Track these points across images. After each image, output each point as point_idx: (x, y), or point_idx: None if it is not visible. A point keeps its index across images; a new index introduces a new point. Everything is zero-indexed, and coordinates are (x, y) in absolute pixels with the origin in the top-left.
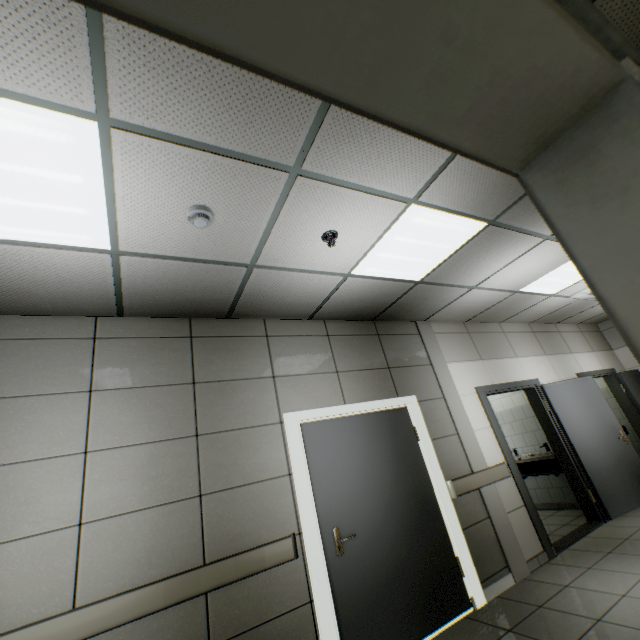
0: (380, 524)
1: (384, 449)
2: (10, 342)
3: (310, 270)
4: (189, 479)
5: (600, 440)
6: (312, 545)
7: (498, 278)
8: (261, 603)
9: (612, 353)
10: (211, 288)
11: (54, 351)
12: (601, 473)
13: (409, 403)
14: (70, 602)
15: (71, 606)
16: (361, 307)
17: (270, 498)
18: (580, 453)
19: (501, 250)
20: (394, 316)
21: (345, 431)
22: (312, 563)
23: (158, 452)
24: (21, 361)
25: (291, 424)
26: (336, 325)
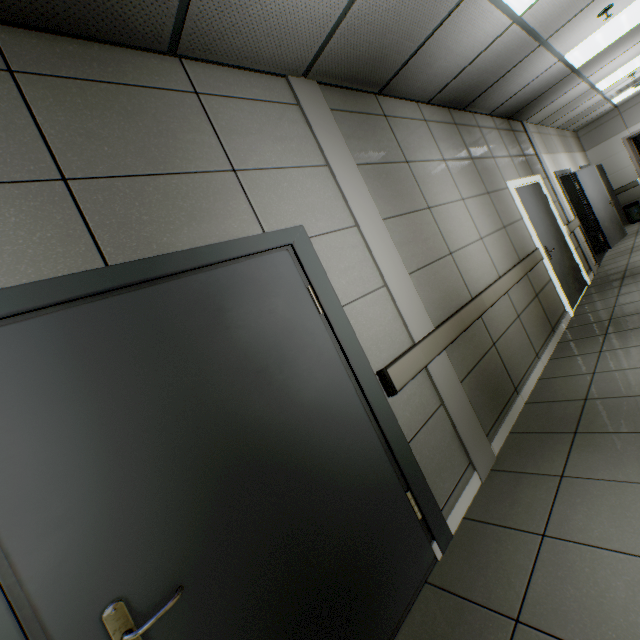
0: (554, 246)
1: (542, 207)
2: (399, 120)
3: (553, 51)
4: (497, 218)
5: (602, 206)
6: (543, 254)
7: (604, 69)
8: (540, 279)
9: (585, 154)
10: (499, 69)
11: (417, 129)
12: (604, 225)
13: (539, 180)
14: (497, 274)
15: (498, 276)
16: (522, 101)
17: (522, 231)
18: (595, 214)
19: (638, 35)
20: (521, 114)
21: (527, 195)
22: (546, 262)
23: (482, 202)
24: (411, 136)
25: (512, 189)
26: (497, 121)
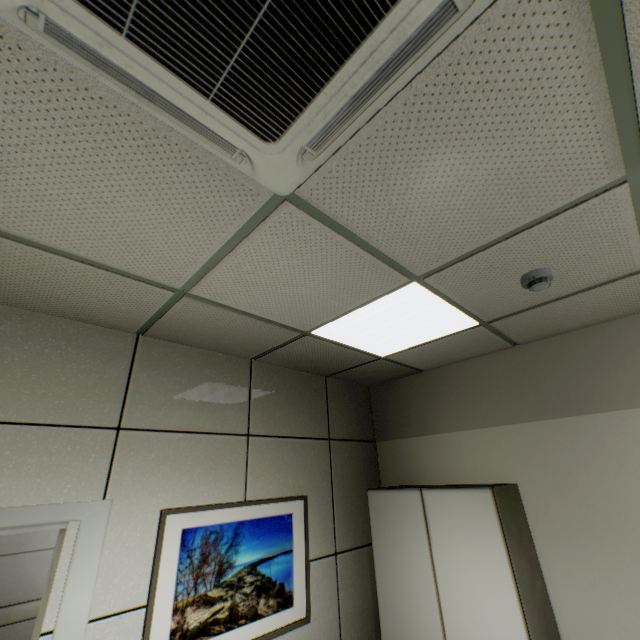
0: None
1: None
2: None
3: None
4: None
5: None
6: None
7: None
8: None
9: None
10: None
11: None
12: None
13: None
14: None
15: None
16: None
17: (39, 565)
18: None
19: None
20: None
21: None
22: None
23: None
24: None
25: None
26: None
